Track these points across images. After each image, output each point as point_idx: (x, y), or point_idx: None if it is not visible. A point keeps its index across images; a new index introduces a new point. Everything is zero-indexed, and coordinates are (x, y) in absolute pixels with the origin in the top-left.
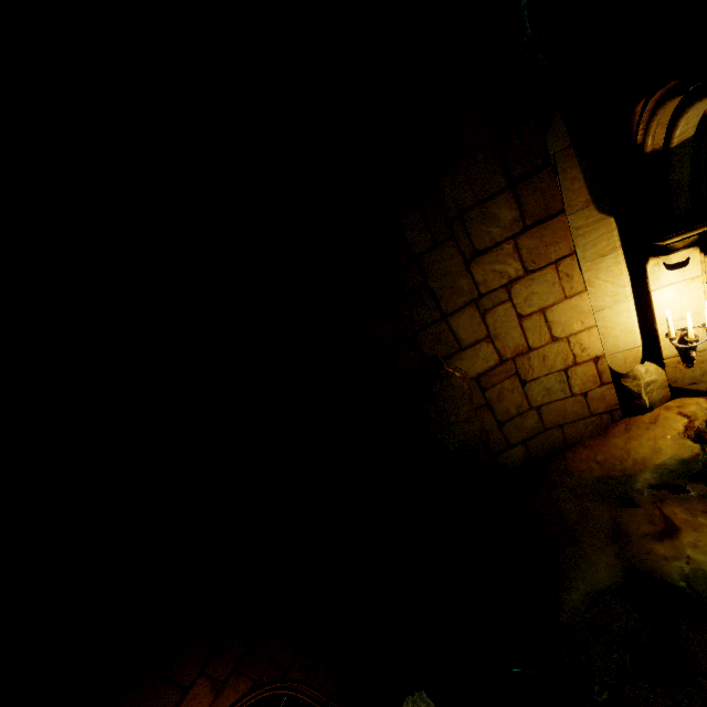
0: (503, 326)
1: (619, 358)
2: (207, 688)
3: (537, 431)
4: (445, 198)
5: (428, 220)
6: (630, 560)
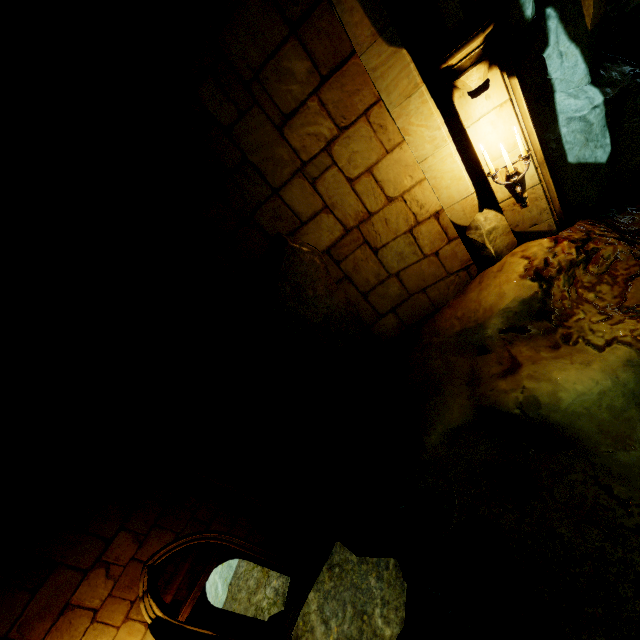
0: (337, 194)
1: (457, 210)
2: (130, 540)
3: (403, 298)
4: (234, 59)
5: (224, 87)
6: (478, 399)
